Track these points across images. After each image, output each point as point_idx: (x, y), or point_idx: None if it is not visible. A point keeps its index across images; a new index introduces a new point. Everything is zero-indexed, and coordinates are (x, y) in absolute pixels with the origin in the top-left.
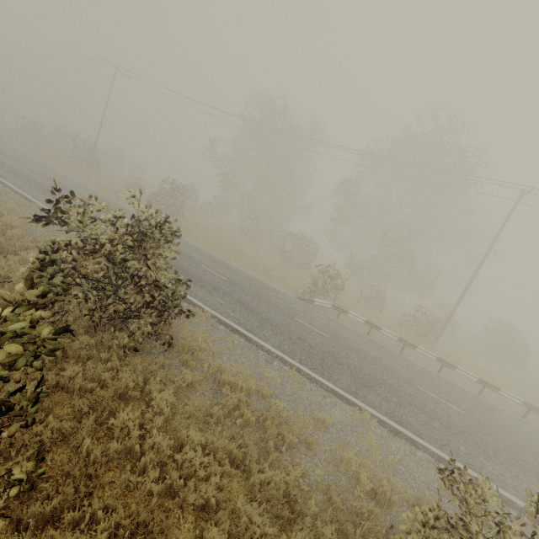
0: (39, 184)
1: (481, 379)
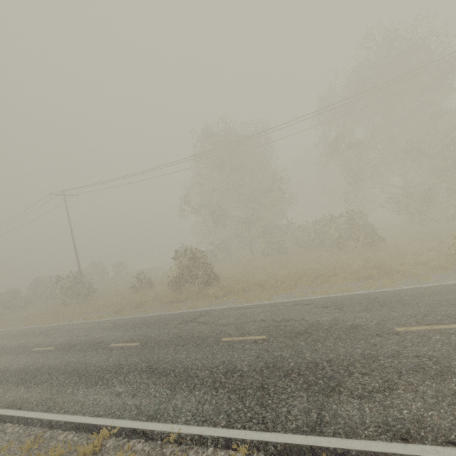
0: (66, 369)
1: None
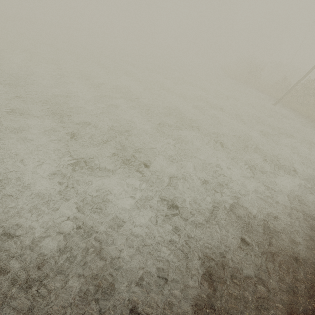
0: None
1: None
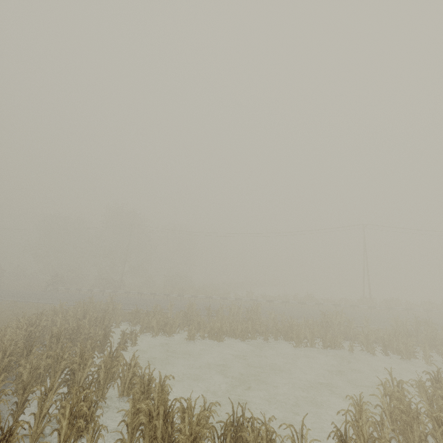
0: None
1: (100, 290)
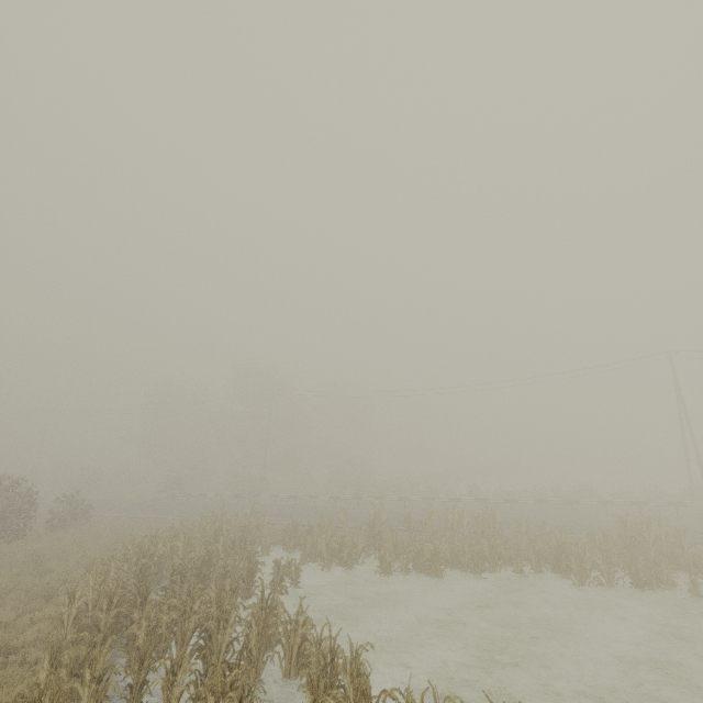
0: None
1: (234, 494)
